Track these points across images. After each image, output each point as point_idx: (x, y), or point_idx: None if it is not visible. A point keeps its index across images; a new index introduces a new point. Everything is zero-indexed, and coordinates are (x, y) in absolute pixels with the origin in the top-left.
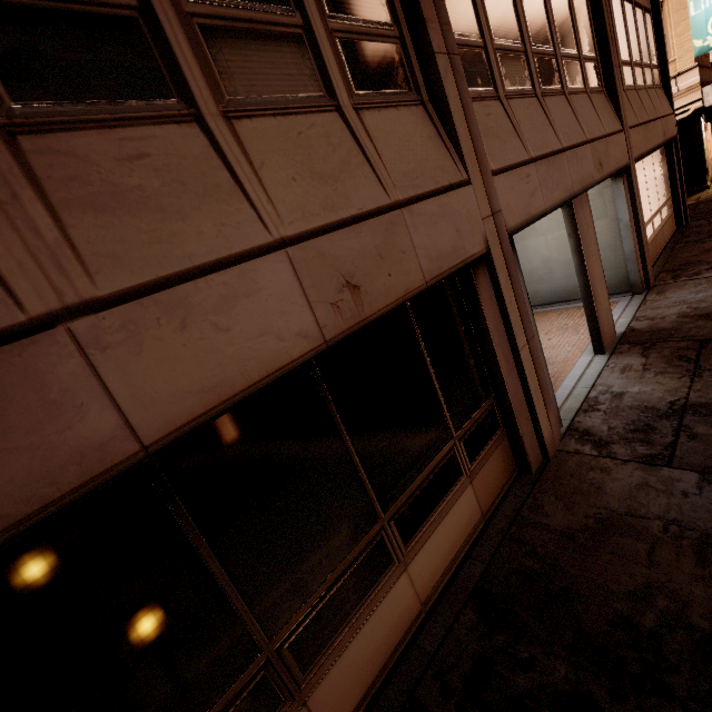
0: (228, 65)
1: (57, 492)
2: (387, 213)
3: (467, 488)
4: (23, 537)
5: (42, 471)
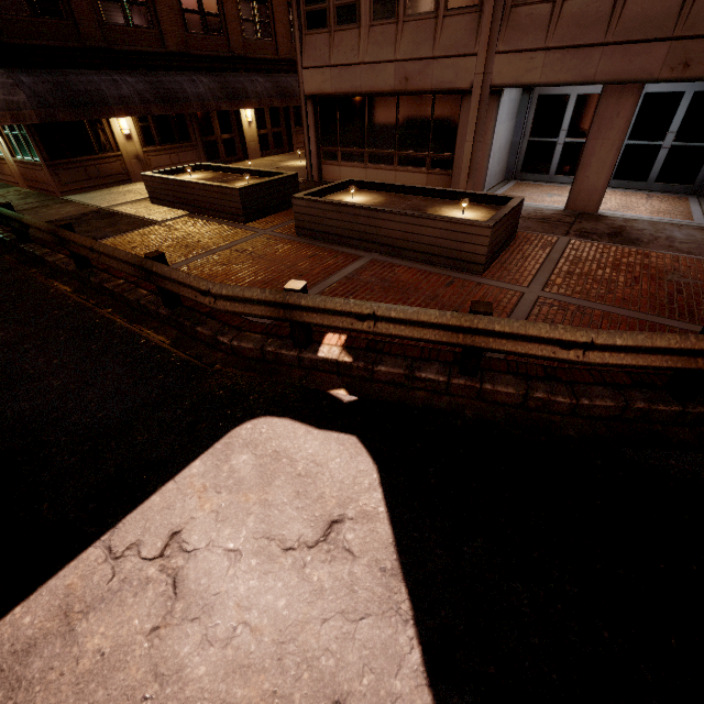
0: (410, 6)
1: (352, 91)
2: (428, 60)
3: (425, 175)
4: (351, 97)
5: (352, 87)
